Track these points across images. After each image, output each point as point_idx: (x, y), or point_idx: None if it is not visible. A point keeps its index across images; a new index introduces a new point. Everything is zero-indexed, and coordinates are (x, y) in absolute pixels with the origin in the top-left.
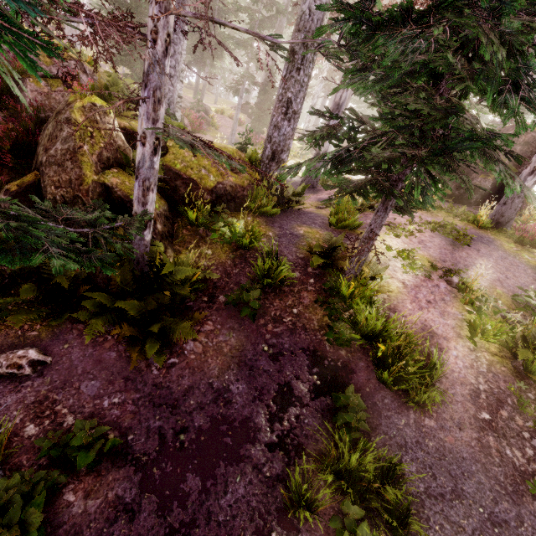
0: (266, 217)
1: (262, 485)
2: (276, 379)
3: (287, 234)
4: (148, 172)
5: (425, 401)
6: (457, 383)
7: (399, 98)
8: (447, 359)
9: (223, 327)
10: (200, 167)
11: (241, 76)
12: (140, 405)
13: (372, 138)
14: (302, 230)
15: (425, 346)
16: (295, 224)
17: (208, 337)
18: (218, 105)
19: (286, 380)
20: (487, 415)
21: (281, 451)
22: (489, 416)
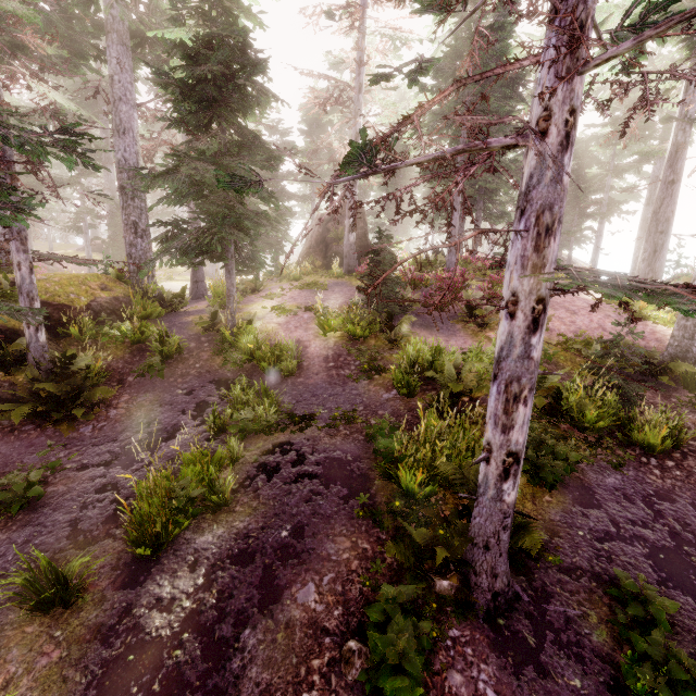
0: (153, 319)
1: (194, 437)
2: (194, 402)
3: (177, 324)
4: (30, 286)
5: (293, 369)
6: (316, 358)
7: (200, 205)
8: (310, 350)
9: (139, 394)
10: (68, 293)
11: (79, 213)
12: (85, 450)
13: (197, 231)
14: (190, 318)
15: (296, 349)
16: (183, 317)
17: (128, 402)
18: (56, 251)
19: (202, 400)
20: (333, 363)
21: (205, 425)
22: (334, 363)
